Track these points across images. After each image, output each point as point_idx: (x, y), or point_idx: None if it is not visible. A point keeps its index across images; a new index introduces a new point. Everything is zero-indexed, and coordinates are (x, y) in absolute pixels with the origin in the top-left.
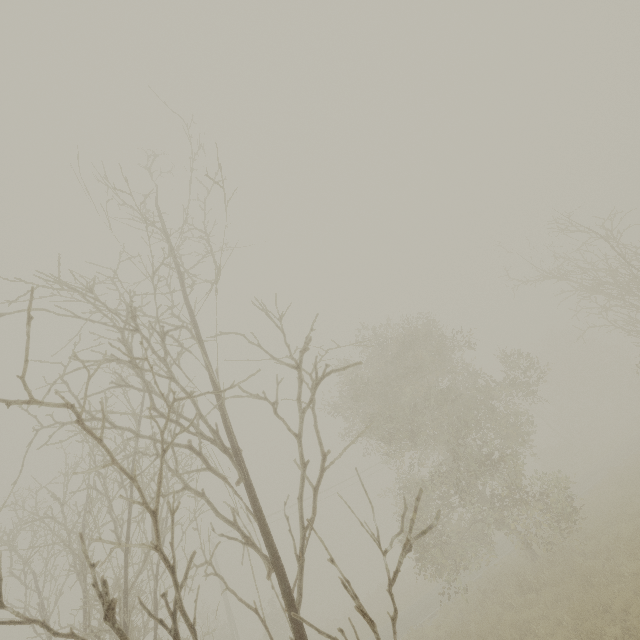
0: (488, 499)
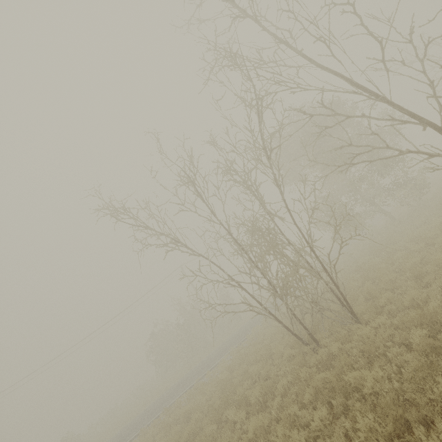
0: (369, 199)
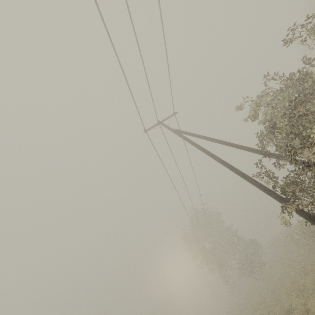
0: None
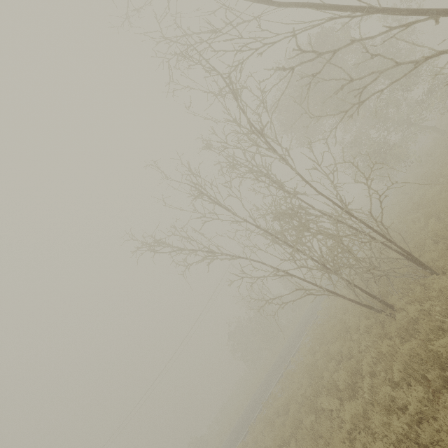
0: (403, 121)
